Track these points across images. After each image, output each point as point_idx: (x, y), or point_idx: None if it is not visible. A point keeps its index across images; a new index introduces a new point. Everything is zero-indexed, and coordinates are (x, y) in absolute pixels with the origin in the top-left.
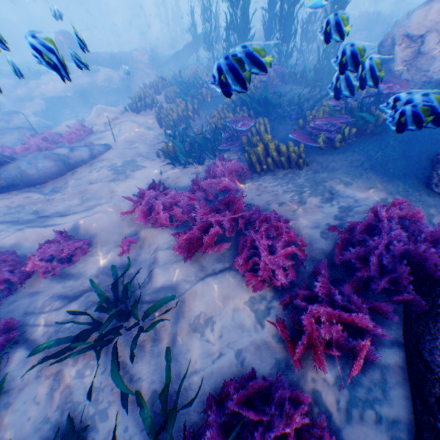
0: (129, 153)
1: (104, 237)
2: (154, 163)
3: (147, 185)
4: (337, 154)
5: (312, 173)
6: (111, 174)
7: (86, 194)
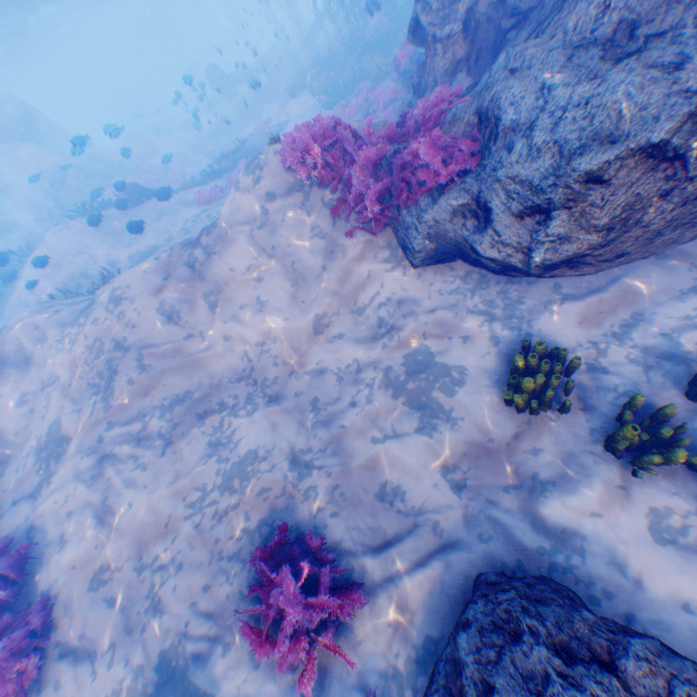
0: (303, 121)
1: None
2: None
3: None
4: None
5: None
6: None
7: None
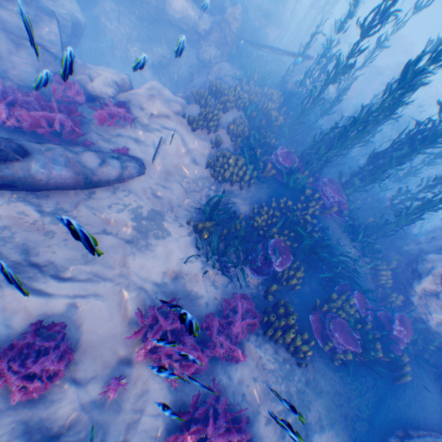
0: (161, 195)
1: (95, 349)
2: (180, 234)
3: (163, 274)
4: (331, 369)
5: (304, 382)
6: (131, 228)
7: None
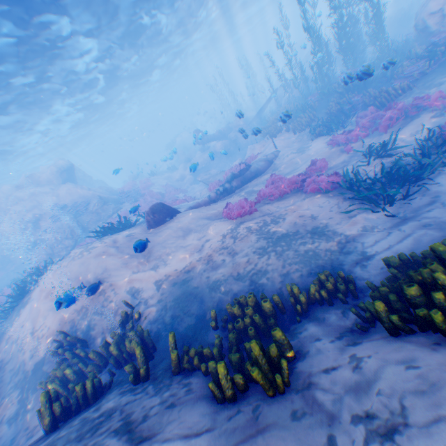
0: (292, 148)
1: (329, 158)
2: (313, 142)
3: (323, 144)
4: (427, 75)
5: (420, 87)
6: (296, 154)
7: (294, 162)
